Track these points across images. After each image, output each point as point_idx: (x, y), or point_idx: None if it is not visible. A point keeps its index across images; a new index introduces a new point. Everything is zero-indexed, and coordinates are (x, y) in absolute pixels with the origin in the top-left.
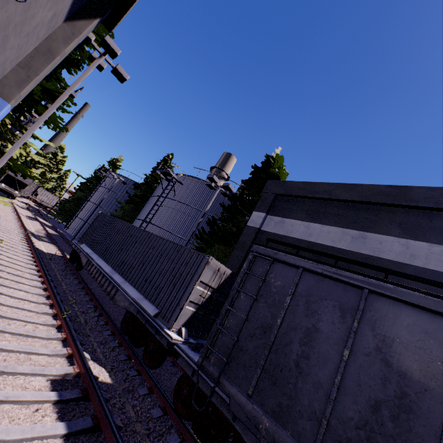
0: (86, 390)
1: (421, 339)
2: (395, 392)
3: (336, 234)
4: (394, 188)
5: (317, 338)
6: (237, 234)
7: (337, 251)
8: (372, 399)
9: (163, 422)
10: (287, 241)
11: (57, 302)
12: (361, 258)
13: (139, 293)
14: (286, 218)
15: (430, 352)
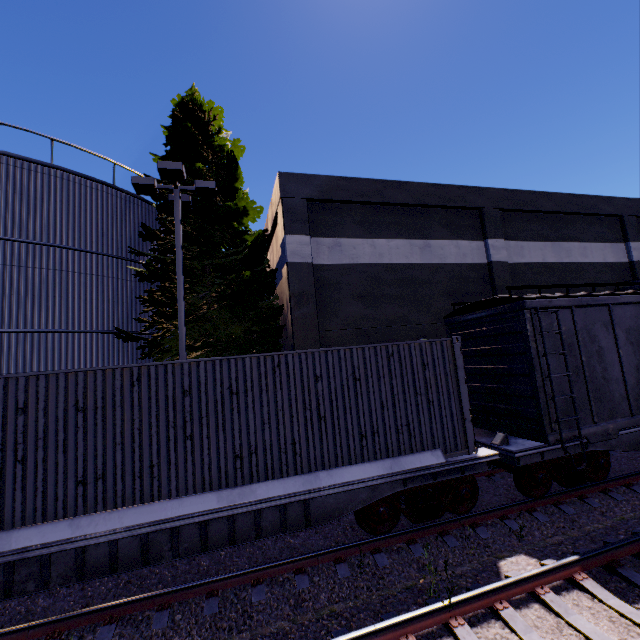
0: (615, 562)
1: (635, 321)
2: (639, 355)
3: (405, 248)
4: (435, 187)
5: (604, 353)
6: (252, 280)
7: (415, 268)
8: (635, 366)
9: (548, 515)
10: (360, 271)
11: (361, 639)
12: (435, 269)
13: (376, 462)
14: (341, 238)
15: (639, 326)
